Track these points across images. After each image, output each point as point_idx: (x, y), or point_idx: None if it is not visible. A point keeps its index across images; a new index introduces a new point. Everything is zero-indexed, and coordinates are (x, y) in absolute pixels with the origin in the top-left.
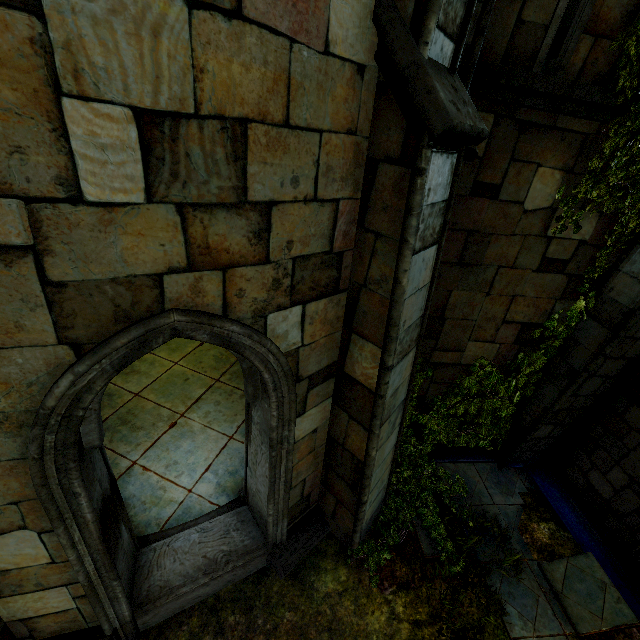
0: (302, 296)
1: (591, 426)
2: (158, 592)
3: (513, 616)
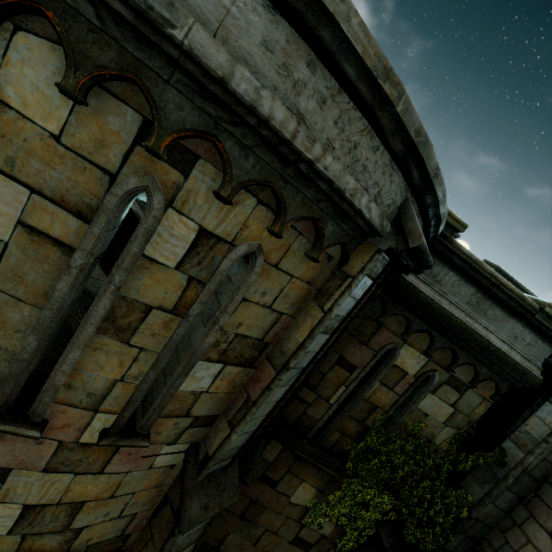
0: None
1: None
2: None
3: None
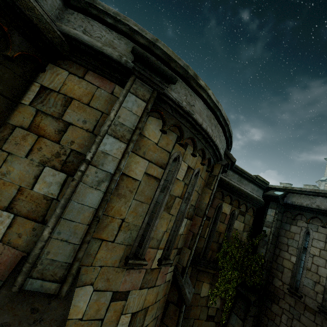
0: None
1: None
2: None
3: None
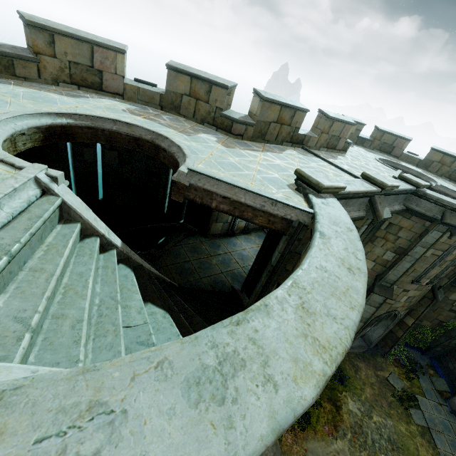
0: (406, 309)
1: (452, 352)
2: (351, 346)
3: (421, 381)
